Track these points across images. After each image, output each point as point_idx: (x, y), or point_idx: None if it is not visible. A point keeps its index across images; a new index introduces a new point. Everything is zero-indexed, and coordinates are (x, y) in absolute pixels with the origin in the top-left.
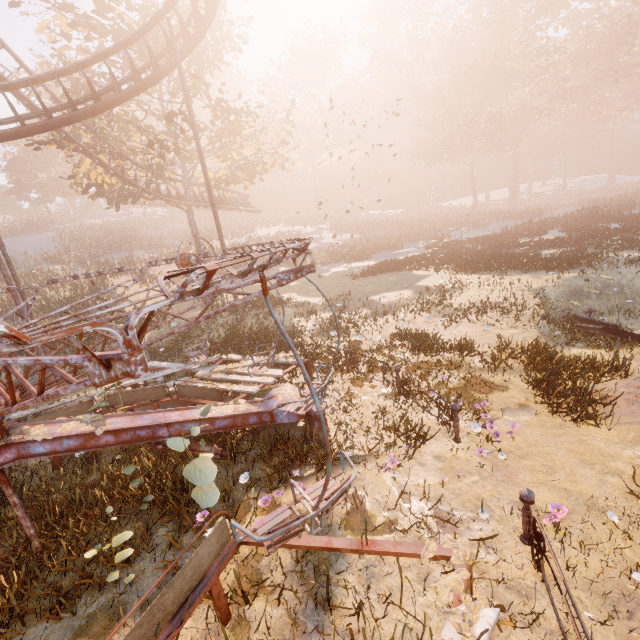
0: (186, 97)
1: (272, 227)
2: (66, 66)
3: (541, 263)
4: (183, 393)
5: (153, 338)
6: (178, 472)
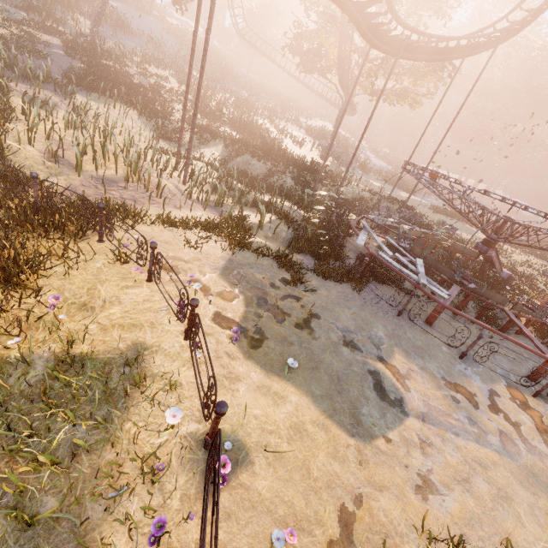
0: (477, 80)
1: (324, 121)
2: (455, 37)
3: (542, 256)
4: (454, 247)
5: (344, 193)
6: (486, 277)
